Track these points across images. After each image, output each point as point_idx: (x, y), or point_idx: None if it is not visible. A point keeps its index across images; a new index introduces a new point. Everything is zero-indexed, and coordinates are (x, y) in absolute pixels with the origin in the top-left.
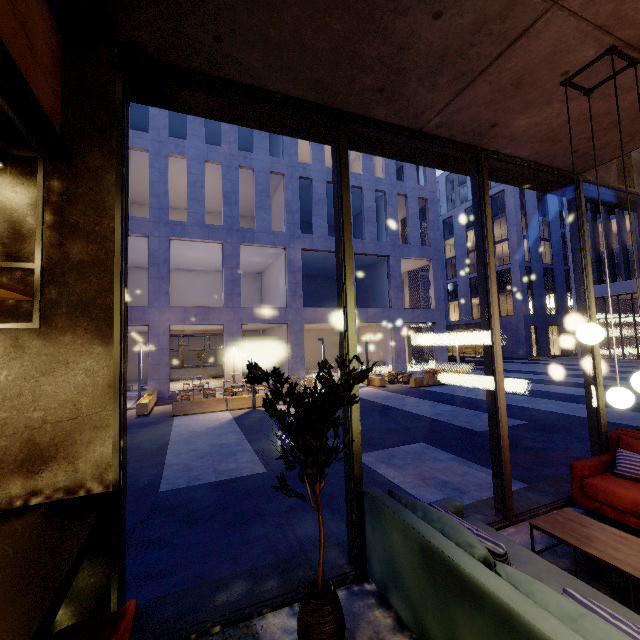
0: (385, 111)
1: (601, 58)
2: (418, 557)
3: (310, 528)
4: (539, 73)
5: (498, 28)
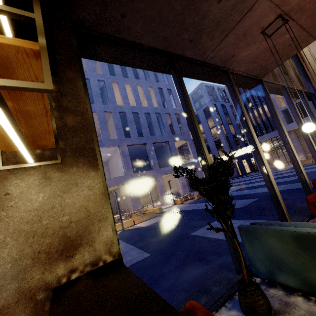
0: (191, 52)
1: (276, 20)
2: (293, 244)
3: (194, 272)
4: (253, 28)
5: (241, 7)
